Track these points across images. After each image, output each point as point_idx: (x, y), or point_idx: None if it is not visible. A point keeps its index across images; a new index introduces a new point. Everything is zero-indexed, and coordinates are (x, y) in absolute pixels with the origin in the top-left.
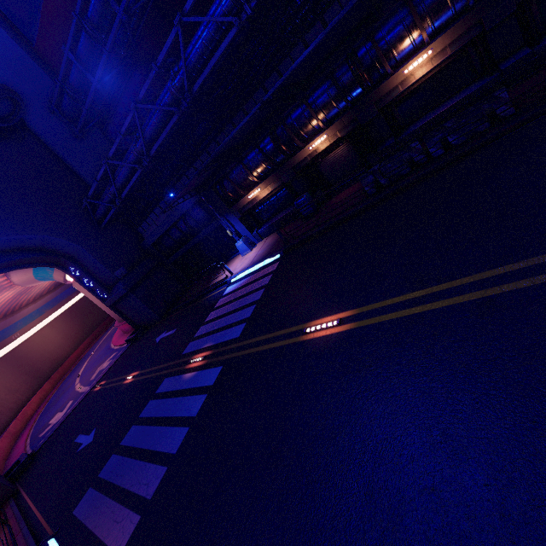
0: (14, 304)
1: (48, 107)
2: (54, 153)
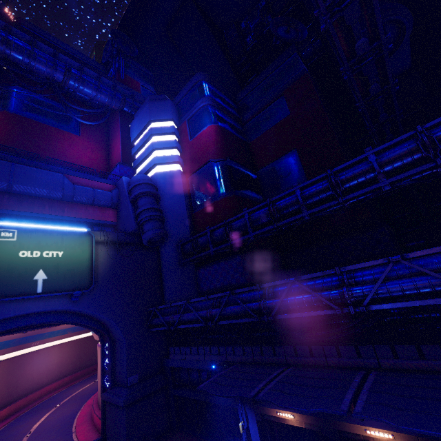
0: None
1: (177, 242)
2: (160, 264)
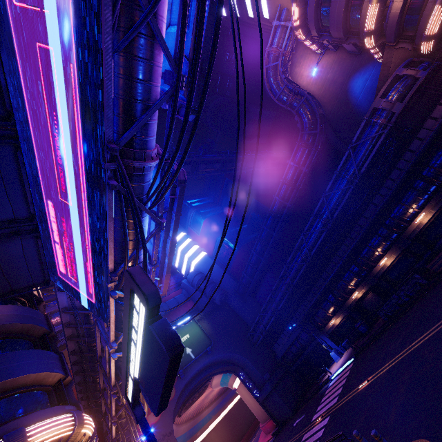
0: (201, 406)
1: (233, 292)
2: (234, 311)
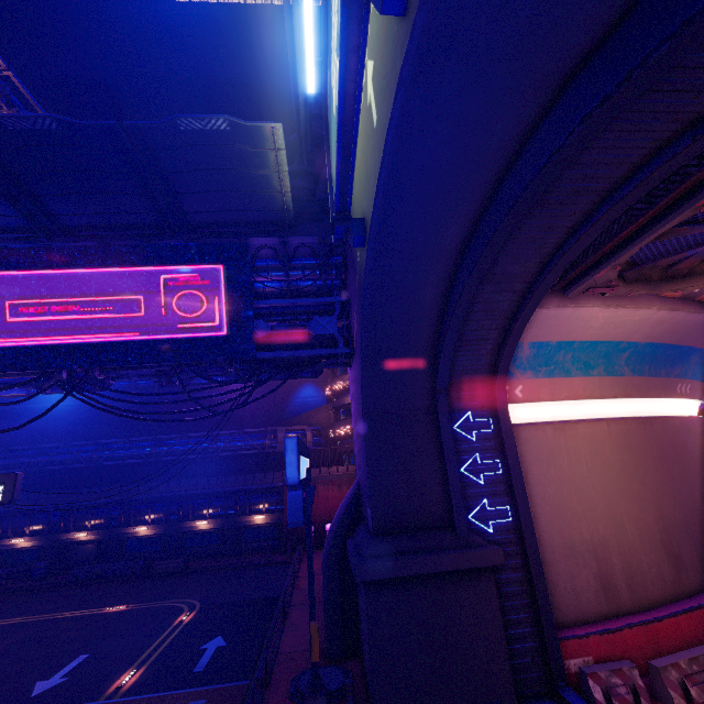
0: None
1: None
2: None
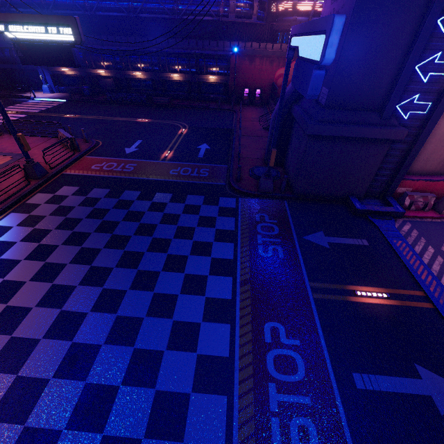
0: None
1: None
2: None
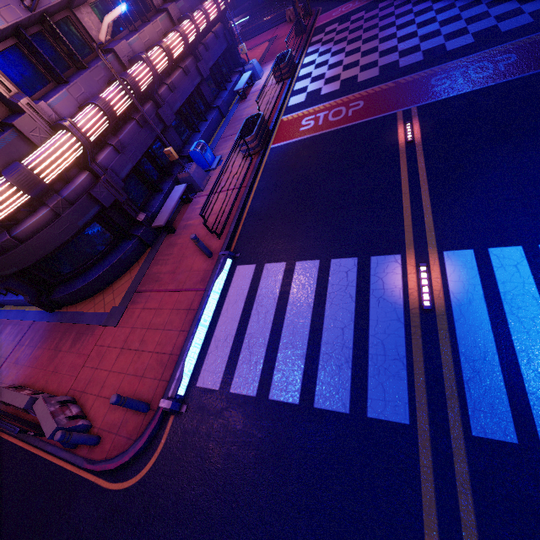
0: None
1: None
2: None
